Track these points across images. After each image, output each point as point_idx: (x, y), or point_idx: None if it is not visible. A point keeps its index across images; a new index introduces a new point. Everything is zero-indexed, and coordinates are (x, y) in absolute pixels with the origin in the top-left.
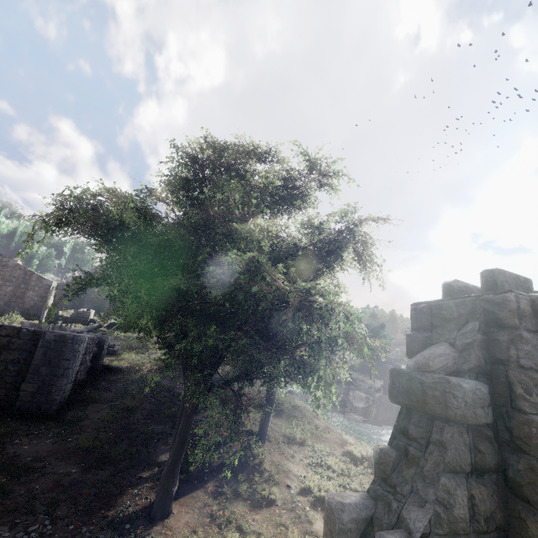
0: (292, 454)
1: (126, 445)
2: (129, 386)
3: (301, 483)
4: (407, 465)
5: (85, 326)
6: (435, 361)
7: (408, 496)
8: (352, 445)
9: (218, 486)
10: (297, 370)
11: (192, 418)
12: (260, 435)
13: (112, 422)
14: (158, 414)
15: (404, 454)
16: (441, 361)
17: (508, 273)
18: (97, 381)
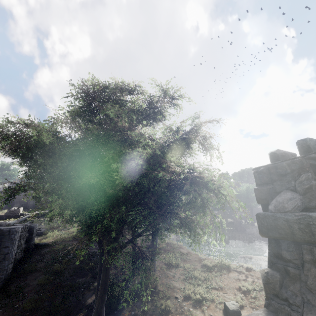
0: (172, 275)
1: (61, 298)
2: (56, 255)
3: (183, 293)
4: (291, 281)
5: (17, 219)
6: (289, 204)
7: (302, 306)
8: (205, 260)
9: (132, 310)
10: (185, 225)
11: (109, 270)
12: (151, 268)
13: (47, 284)
14: (80, 270)
15: (285, 273)
16: (293, 202)
17: (314, 140)
18: (31, 256)
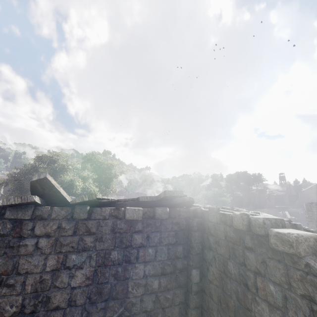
0: None
1: None
2: None
3: None
4: None
5: None
6: None
7: None
8: None
9: None
10: None
11: None
12: None
13: None
14: None
15: None
16: None
17: None
18: None
